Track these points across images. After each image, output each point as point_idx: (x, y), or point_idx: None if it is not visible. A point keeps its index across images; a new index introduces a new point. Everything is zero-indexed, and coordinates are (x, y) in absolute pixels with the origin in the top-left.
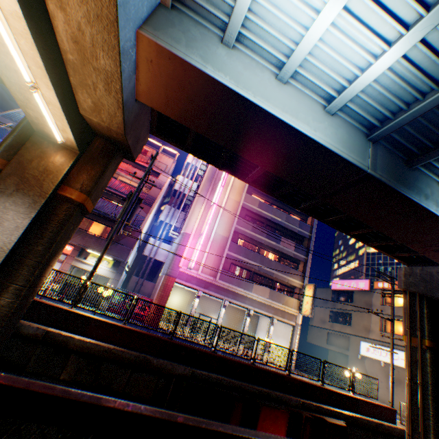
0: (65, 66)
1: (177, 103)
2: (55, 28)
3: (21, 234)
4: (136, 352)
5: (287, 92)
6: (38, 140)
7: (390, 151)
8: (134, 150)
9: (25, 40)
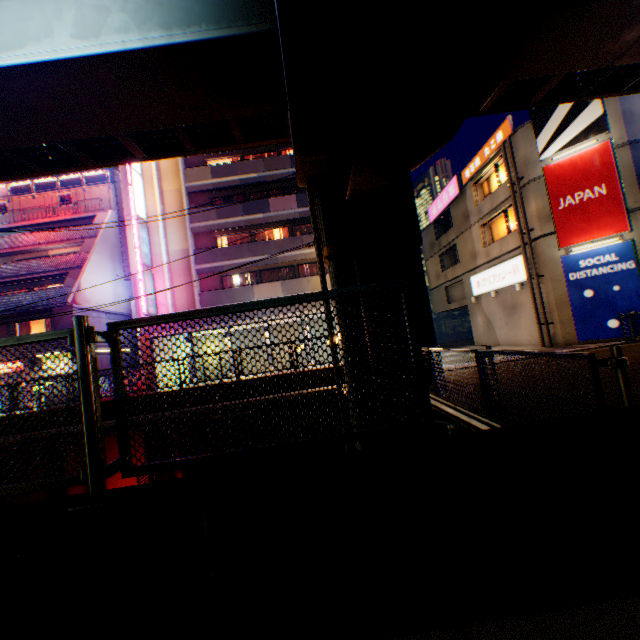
0: None
1: None
2: None
3: None
4: None
5: None
6: None
7: None
8: None
9: None
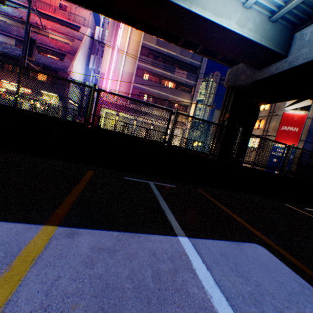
0: None
1: None
2: None
3: None
4: None
5: None
6: None
7: None
8: None
9: None
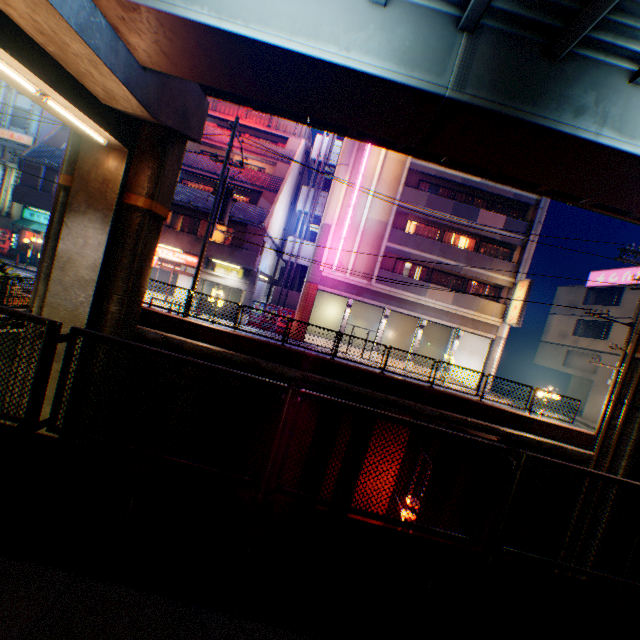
0: (55, 61)
1: (181, 62)
2: (20, 26)
3: (105, 250)
4: (246, 356)
5: None
6: (88, 147)
7: (512, 39)
8: (187, 130)
9: (3, 55)
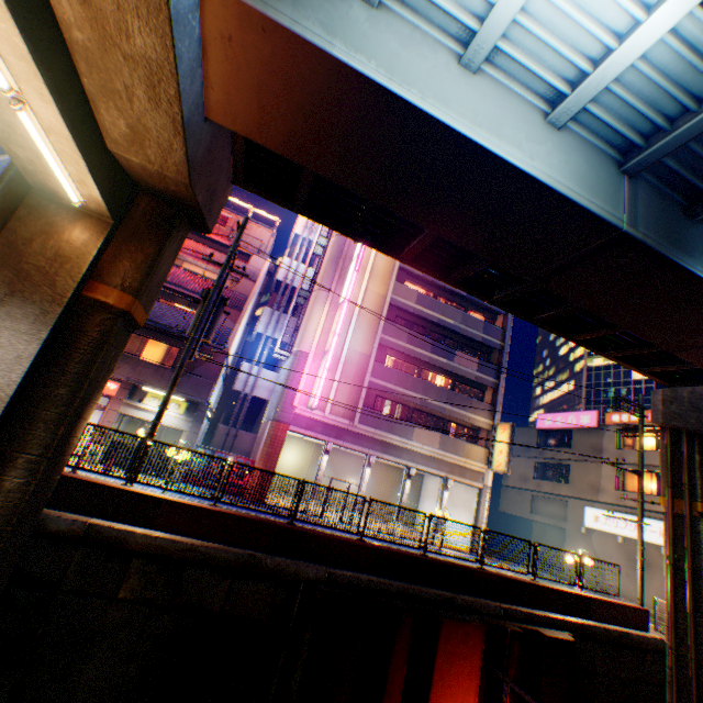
0: (70, 56)
1: (280, 121)
2: None
3: (27, 369)
4: (238, 549)
5: (480, 88)
6: (38, 203)
7: (659, 192)
8: (208, 214)
9: None
